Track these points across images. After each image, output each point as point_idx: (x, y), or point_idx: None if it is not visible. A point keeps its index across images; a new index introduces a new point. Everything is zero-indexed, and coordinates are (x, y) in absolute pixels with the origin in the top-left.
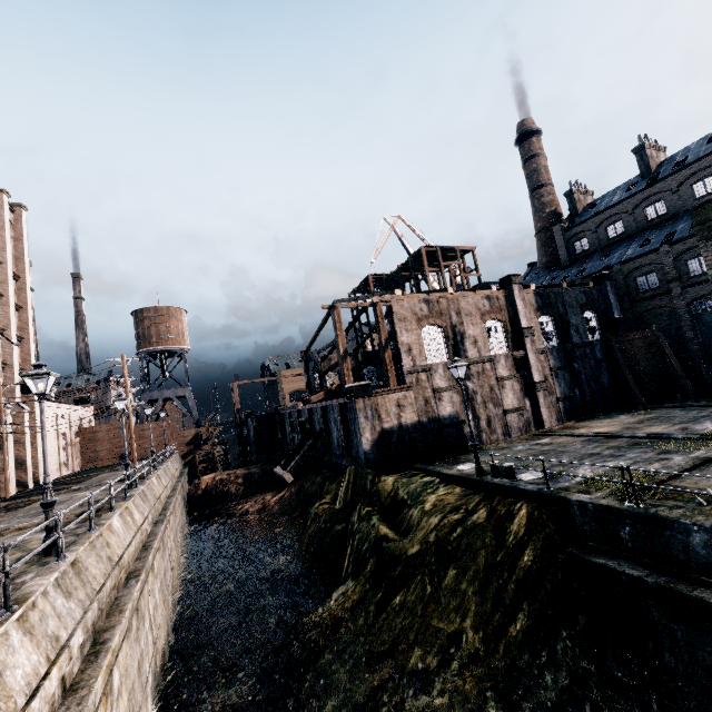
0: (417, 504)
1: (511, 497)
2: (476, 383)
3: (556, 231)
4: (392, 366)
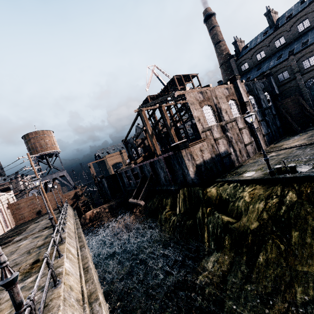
0: (239, 199)
1: (306, 182)
2: (231, 133)
3: (232, 62)
4: (175, 136)
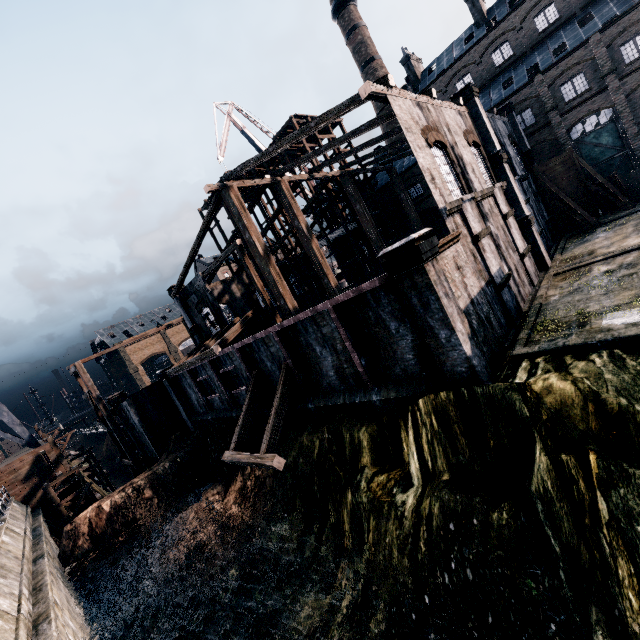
0: None
1: None
2: (493, 224)
3: None
4: (324, 259)
